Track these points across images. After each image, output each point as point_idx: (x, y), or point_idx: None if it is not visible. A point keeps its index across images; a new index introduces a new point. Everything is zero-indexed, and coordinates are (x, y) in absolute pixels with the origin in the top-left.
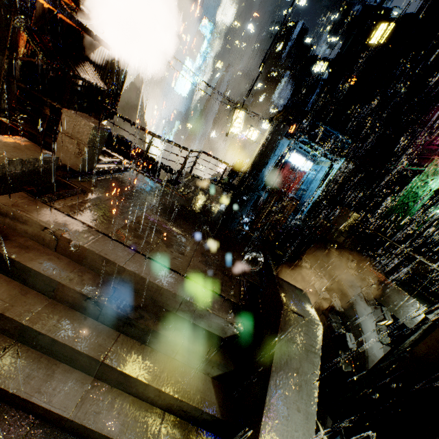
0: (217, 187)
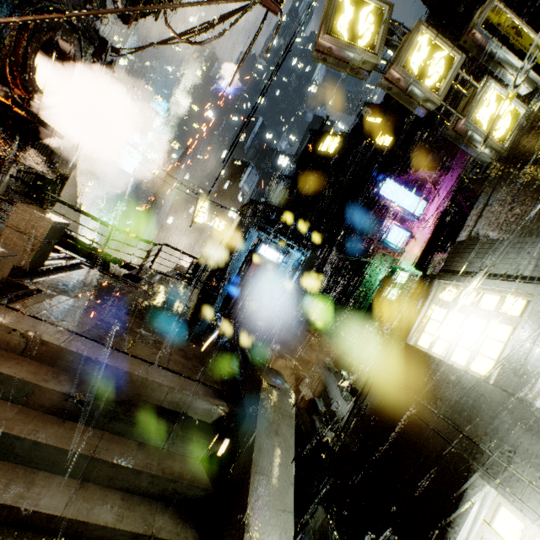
0: (182, 283)
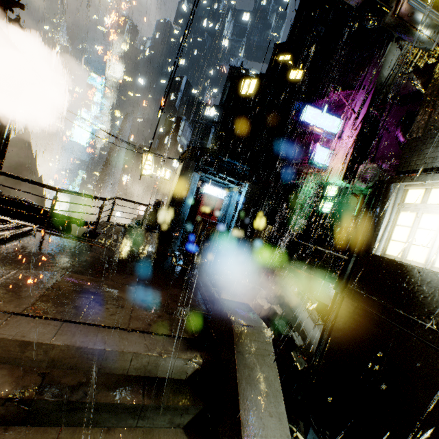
0: (141, 230)
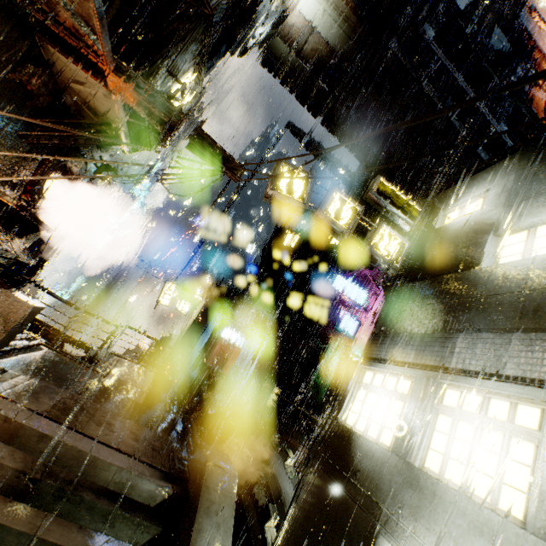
0: (139, 366)
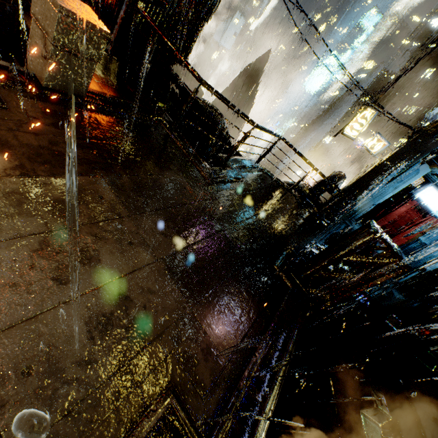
0: (285, 193)
